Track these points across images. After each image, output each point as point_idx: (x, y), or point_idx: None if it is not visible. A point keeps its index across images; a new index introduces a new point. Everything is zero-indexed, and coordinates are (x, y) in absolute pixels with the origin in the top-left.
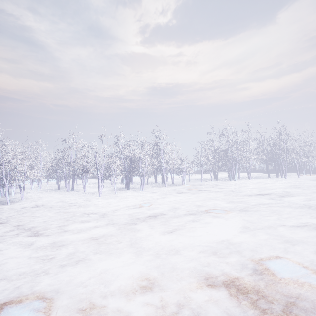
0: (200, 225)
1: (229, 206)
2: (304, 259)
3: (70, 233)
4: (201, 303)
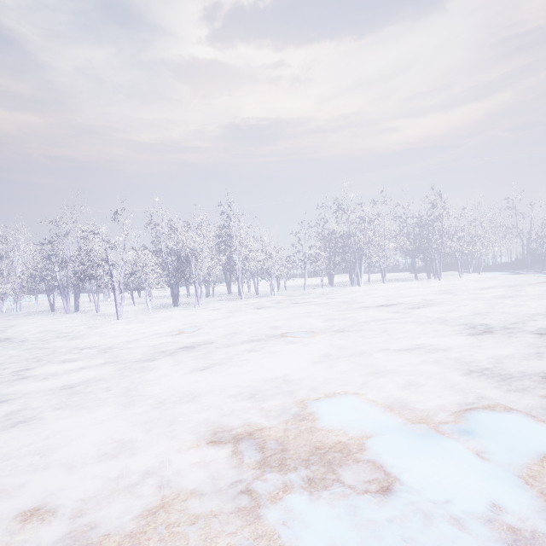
0: (259, 356)
1: (323, 326)
2: (382, 396)
3: (31, 381)
4: (182, 468)
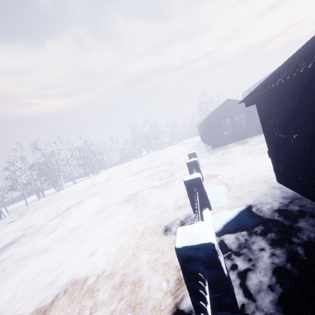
0: (74, 214)
1: (81, 199)
2: (137, 189)
3: None
4: (117, 221)
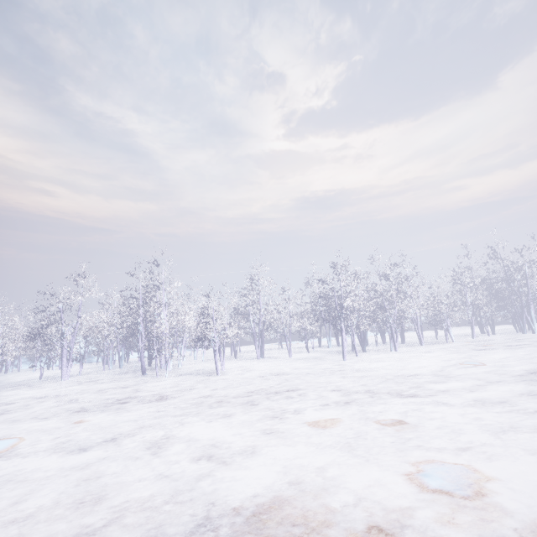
0: None
1: None
2: None
3: (460, 393)
4: None
